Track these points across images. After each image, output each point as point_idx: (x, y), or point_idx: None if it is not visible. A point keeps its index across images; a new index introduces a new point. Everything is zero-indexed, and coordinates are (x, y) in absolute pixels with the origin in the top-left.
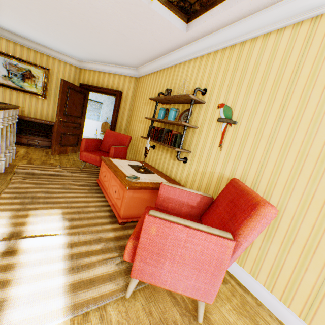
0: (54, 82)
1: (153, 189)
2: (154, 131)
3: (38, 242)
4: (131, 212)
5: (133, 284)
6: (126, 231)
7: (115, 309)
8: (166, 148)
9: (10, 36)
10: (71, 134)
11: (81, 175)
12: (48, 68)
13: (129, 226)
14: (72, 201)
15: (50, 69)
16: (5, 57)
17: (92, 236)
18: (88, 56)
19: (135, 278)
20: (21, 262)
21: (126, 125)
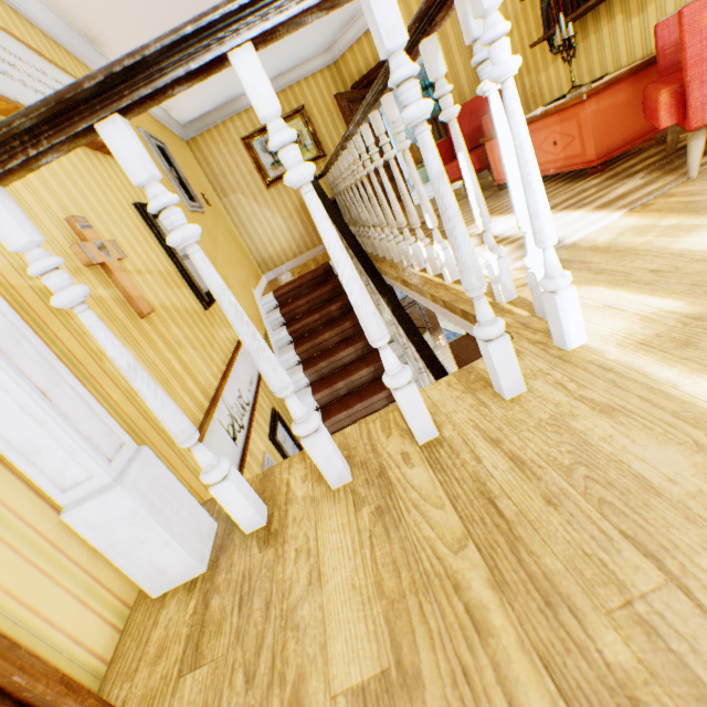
0: (319, 122)
1: (631, 76)
2: (558, 3)
3: (507, 226)
4: (607, 143)
5: (696, 154)
6: (617, 170)
7: (683, 188)
8: (603, 14)
9: (244, 102)
10: (390, 181)
11: (459, 204)
12: (302, 107)
13: (615, 166)
14: (490, 210)
15: (304, 106)
16: (258, 138)
17: (567, 195)
18: (338, 20)
19: (699, 125)
20: (511, 235)
21: (469, 82)
